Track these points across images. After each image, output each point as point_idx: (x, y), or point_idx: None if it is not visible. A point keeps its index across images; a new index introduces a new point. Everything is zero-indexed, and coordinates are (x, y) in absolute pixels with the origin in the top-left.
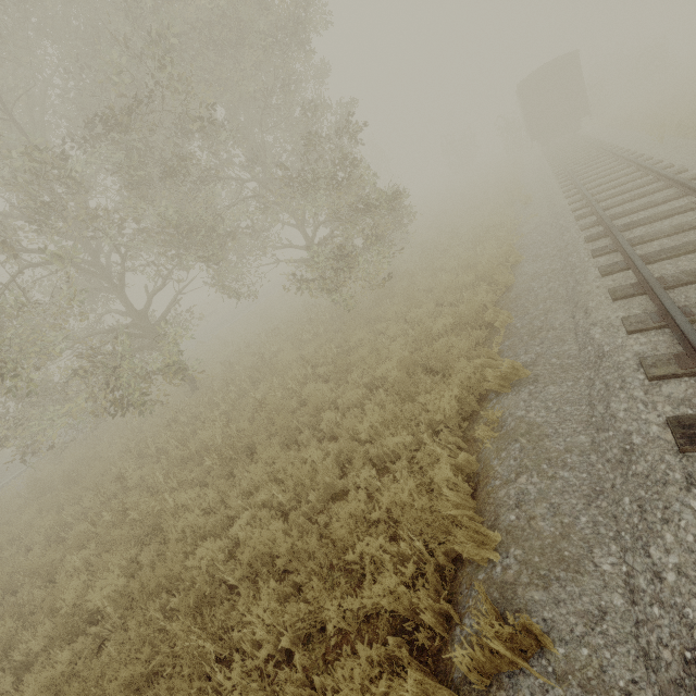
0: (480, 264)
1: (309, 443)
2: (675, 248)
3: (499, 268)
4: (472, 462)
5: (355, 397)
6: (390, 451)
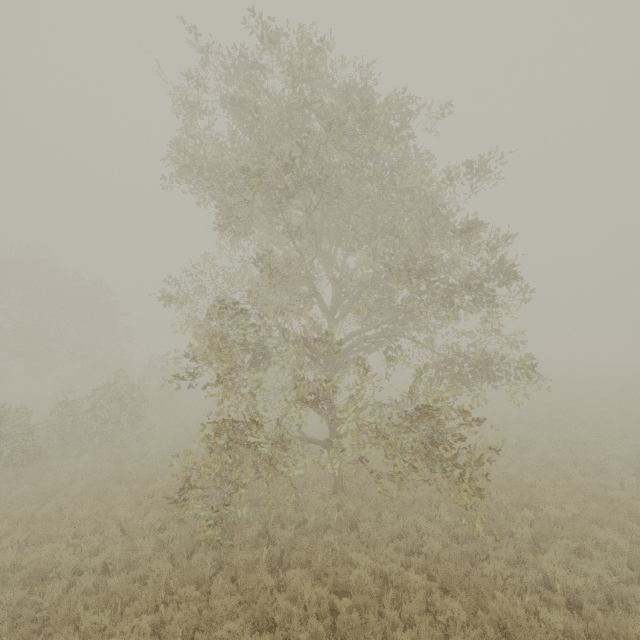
0: None
1: None
2: None
3: None
4: None
5: None
6: None
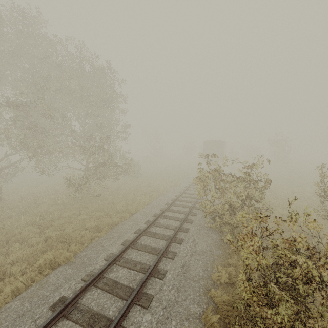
0: (129, 205)
1: (2, 253)
2: (155, 233)
3: (134, 209)
4: (23, 288)
5: (34, 241)
6: (14, 272)
